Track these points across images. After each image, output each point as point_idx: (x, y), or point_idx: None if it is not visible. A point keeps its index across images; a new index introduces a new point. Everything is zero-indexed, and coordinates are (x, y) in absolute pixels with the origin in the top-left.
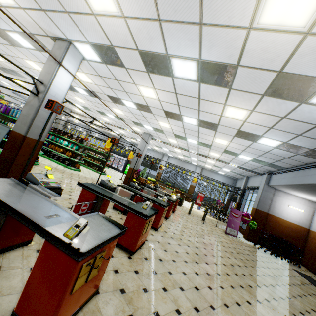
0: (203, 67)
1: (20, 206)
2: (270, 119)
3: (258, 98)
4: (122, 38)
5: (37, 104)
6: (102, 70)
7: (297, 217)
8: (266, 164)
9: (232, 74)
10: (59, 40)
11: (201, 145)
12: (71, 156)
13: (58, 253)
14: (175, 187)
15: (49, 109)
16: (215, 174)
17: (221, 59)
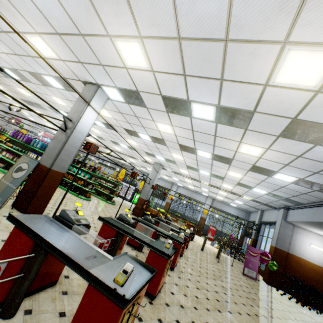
0: (221, 111)
1: (62, 246)
2: (286, 157)
3: (273, 138)
4: (148, 85)
5: (64, 139)
6: (124, 108)
7: (321, 257)
8: (282, 198)
9: (249, 118)
10: (89, 84)
11: (213, 177)
12: (83, 185)
13: (102, 299)
14: (184, 219)
15: (86, 151)
16: (226, 206)
17: (239, 106)
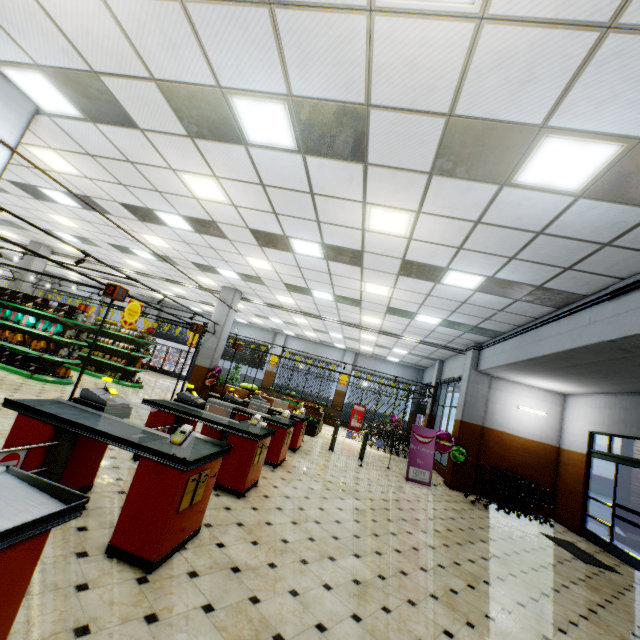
0: (301, 116)
1: None
2: (455, 229)
3: (423, 181)
4: (111, 49)
5: None
6: (92, 139)
7: (536, 426)
8: (468, 328)
9: (363, 128)
10: None
11: (341, 302)
12: (46, 351)
13: None
14: (304, 399)
15: None
16: (381, 363)
17: (333, 94)
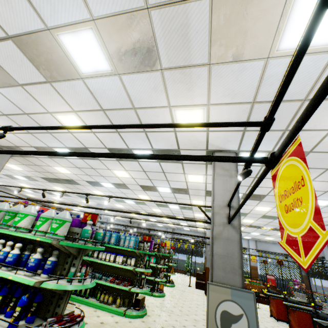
0: None
1: None
2: None
3: None
4: None
5: (236, 236)
6: None
7: None
8: None
9: None
10: (220, 152)
11: None
12: (151, 274)
13: None
14: None
15: None
16: (272, 245)
17: None
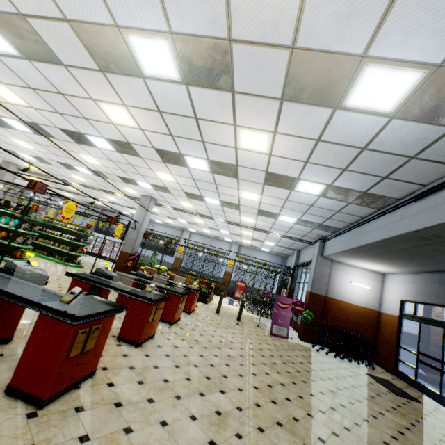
0: (181, 51)
1: None
2: (302, 146)
3: (276, 106)
4: None
5: None
6: (30, 74)
7: (363, 296)
8: (316, 225)
9: (228, 60)
10: None
11: (226, 206)
12: (7, 238)
13: None
14: (202, 277)
15: None
16: (257, 252)
17: (203, 30)
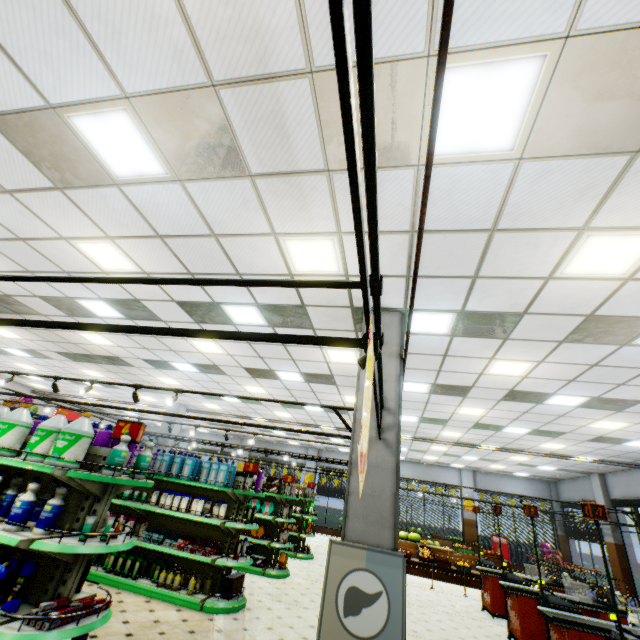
0: None
1: None
2: None
3: None
4: (573, 302)
5: (390, 461)
6: (427, 344)
7: None
8: None
9: None
10: None
11: (533, 434)
12: (264, 536)
13: None
14: (434, 535)
15: None
16: (504, 479)
17: None
